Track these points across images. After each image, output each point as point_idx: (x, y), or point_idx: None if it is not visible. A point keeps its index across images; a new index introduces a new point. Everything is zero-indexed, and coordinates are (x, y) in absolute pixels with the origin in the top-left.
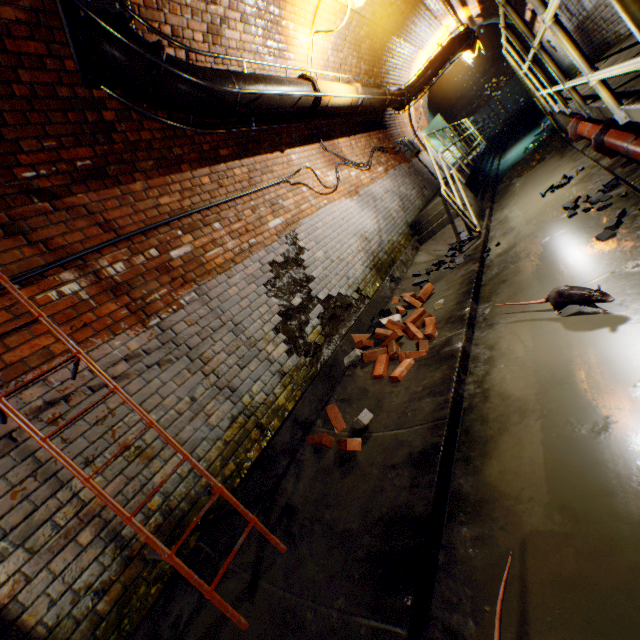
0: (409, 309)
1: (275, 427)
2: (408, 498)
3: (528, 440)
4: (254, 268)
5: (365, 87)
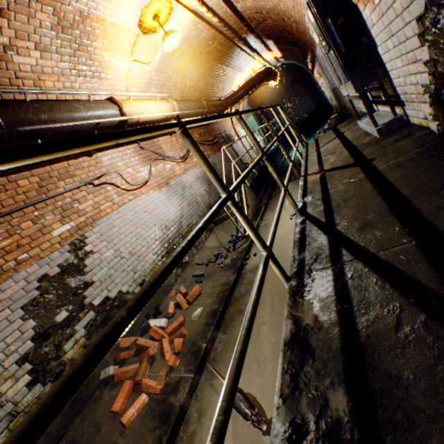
0: (178, 308)
1: None
2: None
3: None
4: (15, 288)
5: (184, 101)
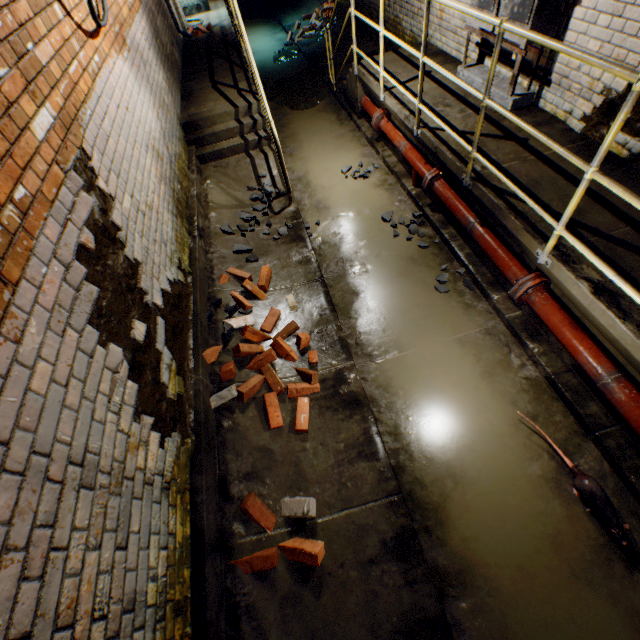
0: (251, 300)
1: (189, 583)
2: (414, 598)
3: (471, 507)
4: (54, 281)
5: None
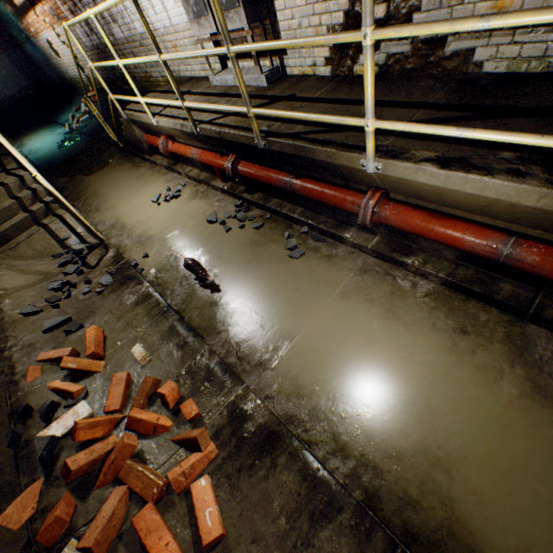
0: (83, 379)
1: None
2: None
3: (487, 495)
4: None
5: None
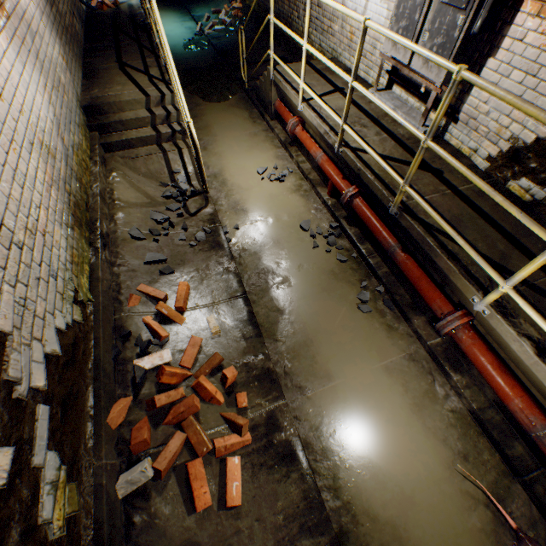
0: (167, 324)
1: None
2: None
3: None
4: None
5: None
